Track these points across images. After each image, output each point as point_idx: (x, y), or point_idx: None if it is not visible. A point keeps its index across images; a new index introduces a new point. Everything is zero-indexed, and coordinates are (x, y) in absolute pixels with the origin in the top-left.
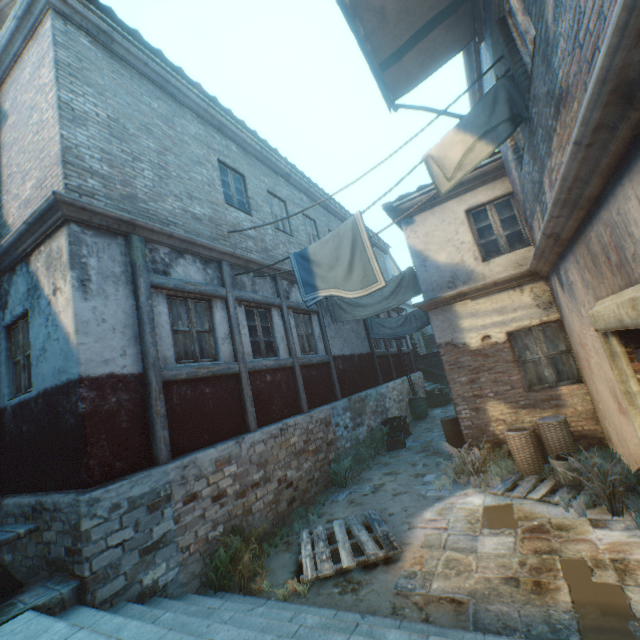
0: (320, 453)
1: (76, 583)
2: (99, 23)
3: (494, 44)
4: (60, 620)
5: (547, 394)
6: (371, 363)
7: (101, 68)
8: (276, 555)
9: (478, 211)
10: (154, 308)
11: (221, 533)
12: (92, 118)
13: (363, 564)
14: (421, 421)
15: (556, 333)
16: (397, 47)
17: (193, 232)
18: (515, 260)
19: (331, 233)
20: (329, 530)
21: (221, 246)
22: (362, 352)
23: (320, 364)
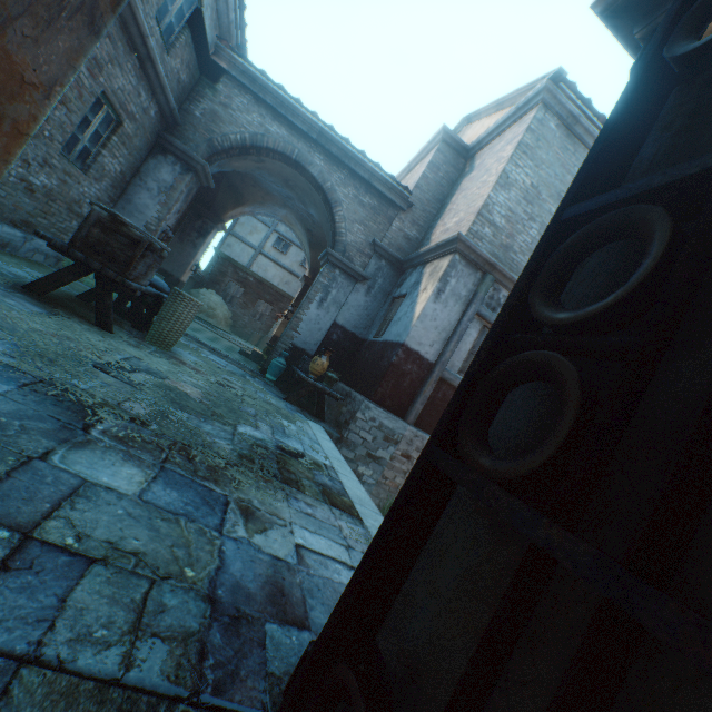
0: None
1: (339, 436)
2: (572, 110)
3: None
4: (328, 436)
5: None
6: None
7: (551, 145)
8: None
9: None
10: (468, 329)
11: None
12: (517, 185)
13: None
14: None
15: None
16: None
17: None
18: None
19: None
20: None
21: None
22: None
23: None
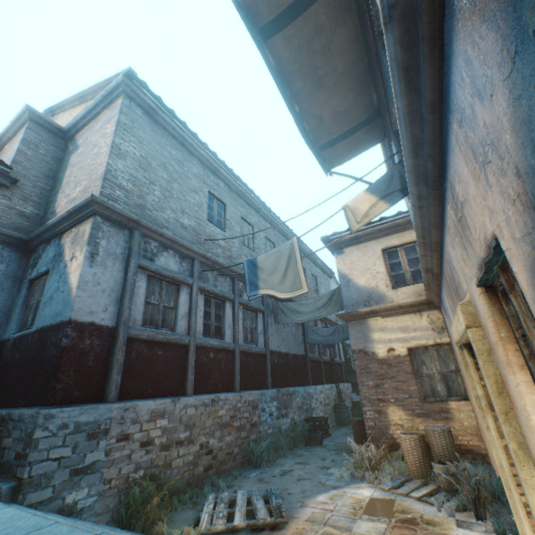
0: (243, 431)
1: (15, 483)
2: (151, 104)
3: (395, 144)
4: None
5: (439, 406)
6: (304, 364)
7: (145, 128)
8: (182, 510)
9: (391, 251)
10: (136, 282)
11: (140, 476)
12: (130, 155)
13: (252, 527)
14: (342, 426)
15: (447, 354)
16: (331, 138)
17: (179, 235)
18: (417, 291)
19: (275, 249)
20: (233, 497)
21: (196, 248)
22: (297, 353)
23: (258, 354)
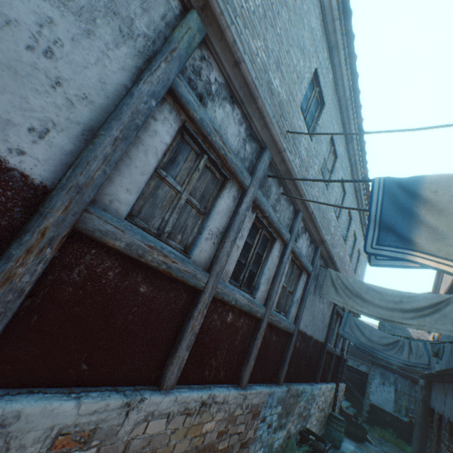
0: None
1: None
2: None
3: None
4: None
5: None
6: (319, 354)
7: None
8: None
9: None
10: (153, 120)
11: None
12: None
13: None
14: (334, 451)
15: None
16: None
17: None
18: None
19: None
20: None
21: (277, 130)
22: (318, 338)
23: (283, 331)
